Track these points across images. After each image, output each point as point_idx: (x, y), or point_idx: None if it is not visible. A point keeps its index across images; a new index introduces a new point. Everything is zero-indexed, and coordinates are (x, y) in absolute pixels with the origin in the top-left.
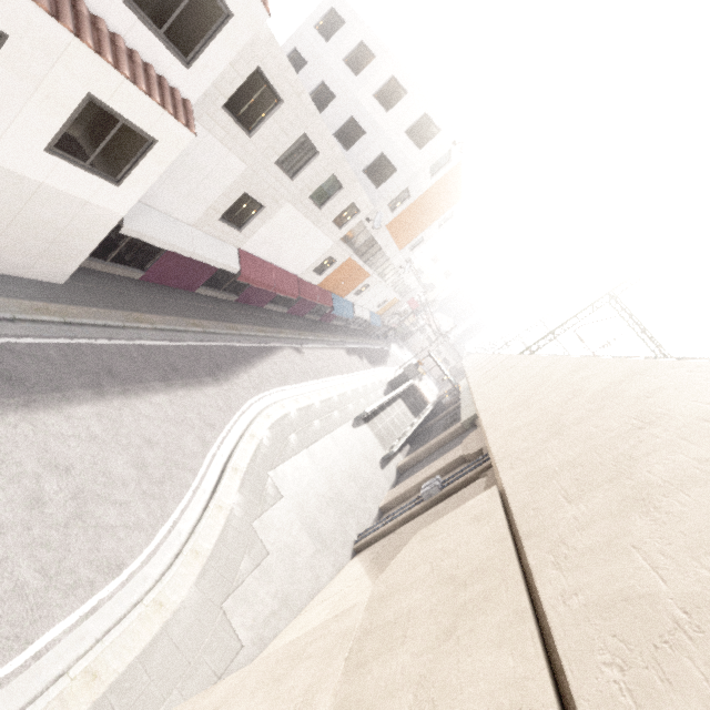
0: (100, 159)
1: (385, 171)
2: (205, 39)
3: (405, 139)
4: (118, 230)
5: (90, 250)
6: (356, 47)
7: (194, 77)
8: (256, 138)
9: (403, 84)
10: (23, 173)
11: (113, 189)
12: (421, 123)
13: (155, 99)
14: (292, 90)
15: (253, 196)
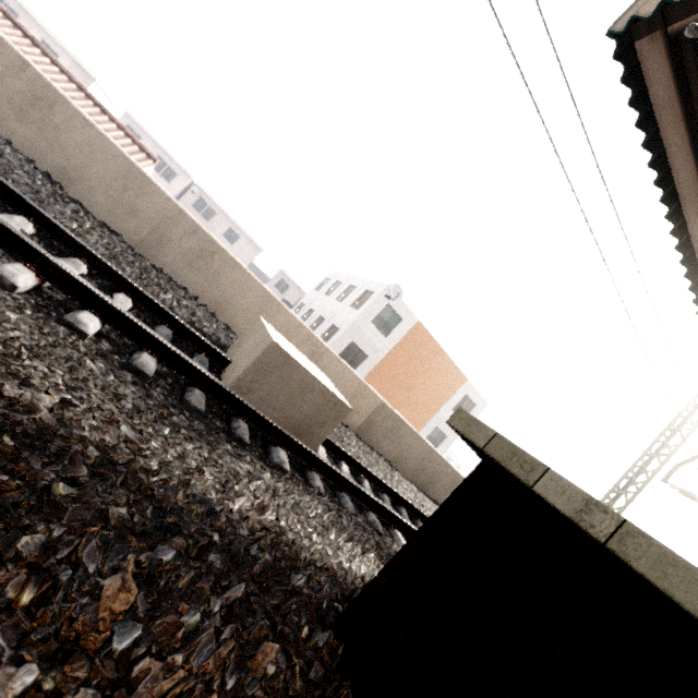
0: None
1: (333, 335)
2: None
3: (349, 309)
4: None
5: None
6: (334, 285)
7: None
8: None
9: (354, 285)
10: None
11: None
12: (363, 297)
13: None
14: None
15: None
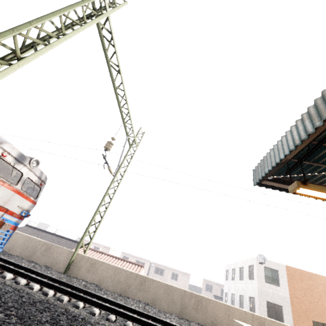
0: None
1: (254, 303)
2: None
3: (249, 281)
4: None
5: None
6: (232, 272)
7: None
8: None
9: (241, 266)
10: None
11: None
12: (250, 270)
13: None
14: None
15: None
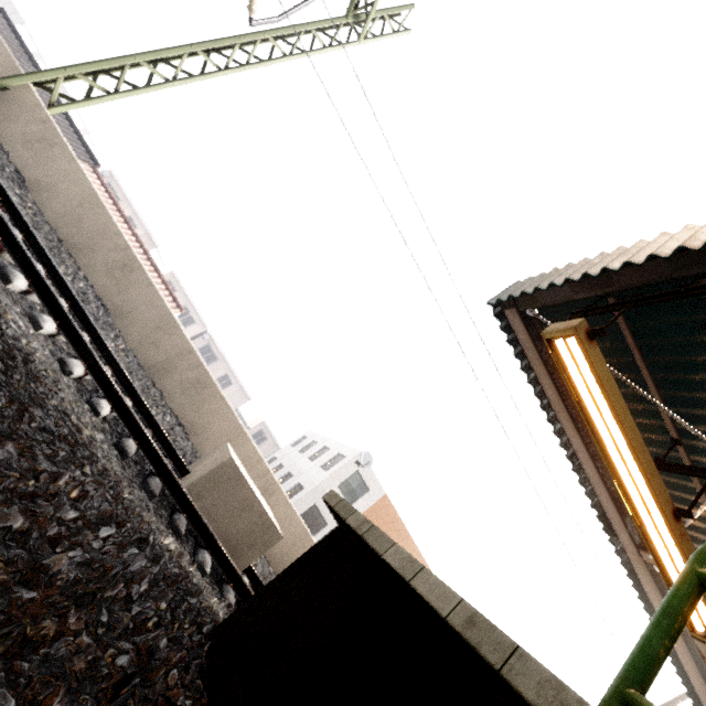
0: None
1: (296, 493)
2: None
3: (319, 469)
4: None
5: None
6: (310, 444)
7: None
8: None
9: (329, 446)
10: None
11: None
12: (335, 460)
13: None
14: None
15: None
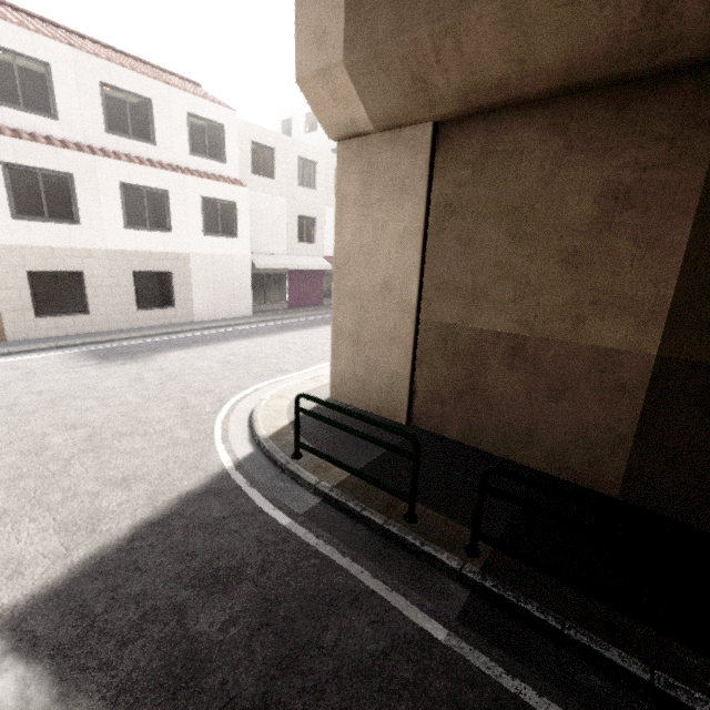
0: (223, 228)
1: None
2: (223, 145)
3: None
4: (257, 279)
5: (250, 286)
6: (305, 120)
7: (230, 166)
8: (278, 178)
9: None
10: (203, 253)
11: (237, 241)
12: None
13: (222, 181)
14: (273, 139)
15: (303, 215)
